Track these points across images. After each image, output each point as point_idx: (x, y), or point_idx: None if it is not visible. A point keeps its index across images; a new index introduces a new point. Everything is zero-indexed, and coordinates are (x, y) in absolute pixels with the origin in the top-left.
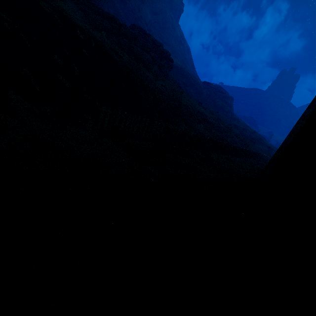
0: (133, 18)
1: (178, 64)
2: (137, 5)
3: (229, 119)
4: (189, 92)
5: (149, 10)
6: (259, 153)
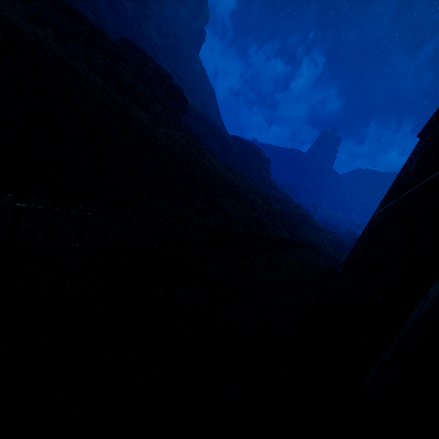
0: (129, 33)
1: (198, 108)
2: (137, 17)
3: (266, 188)
4: (213, 148)
5: (156, 28)
6: (309, 241)
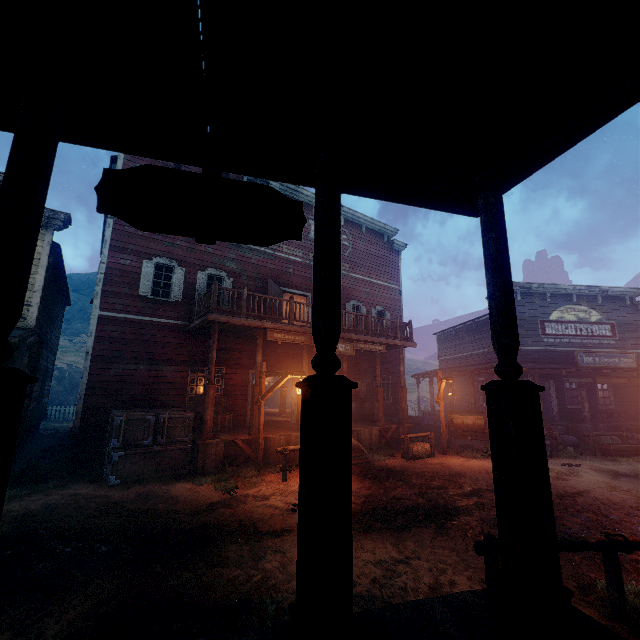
0: None
1: None
2: None
3: None
4: None
5: None
6: None
